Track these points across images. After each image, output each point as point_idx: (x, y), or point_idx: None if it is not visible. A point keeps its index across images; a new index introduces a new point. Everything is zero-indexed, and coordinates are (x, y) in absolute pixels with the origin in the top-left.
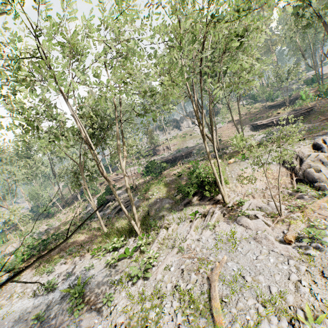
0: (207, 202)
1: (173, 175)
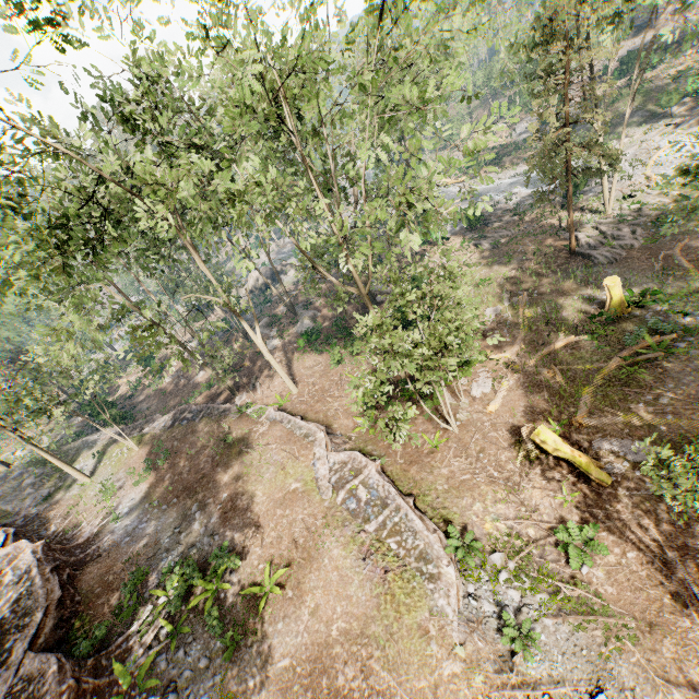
0: (693, 113)
1: (666, 77)
